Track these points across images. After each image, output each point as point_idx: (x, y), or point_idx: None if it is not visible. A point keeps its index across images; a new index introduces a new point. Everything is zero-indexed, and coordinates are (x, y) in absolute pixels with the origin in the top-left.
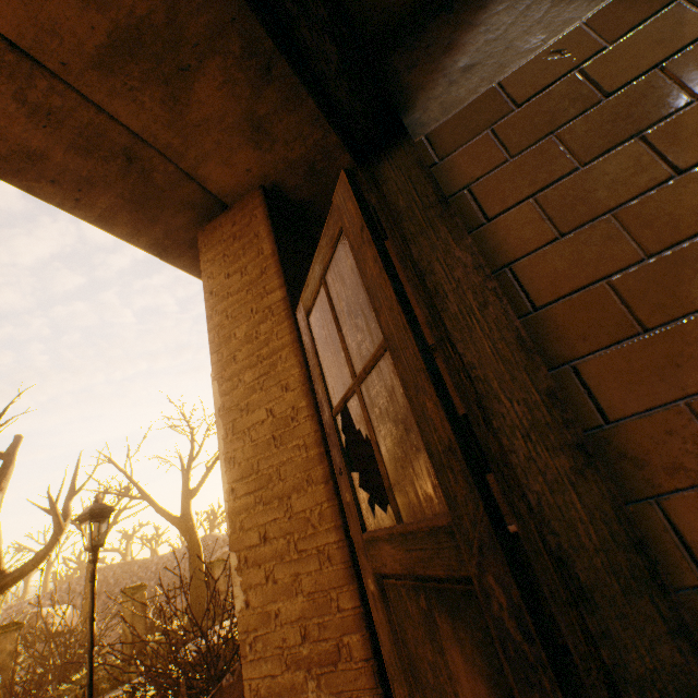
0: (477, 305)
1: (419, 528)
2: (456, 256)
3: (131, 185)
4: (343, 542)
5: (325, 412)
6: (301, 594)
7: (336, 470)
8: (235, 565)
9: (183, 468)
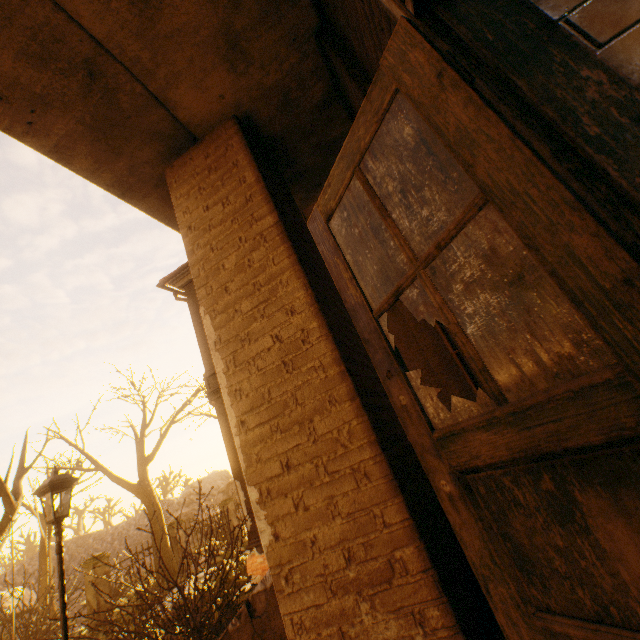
0: (626, 122)
1: (550, 397)
2: (583, 77)
3: (93, 108)
4: (380, 457)
5: (361, 318)
6: (339, 517)
7: (381, 376)
8: (255, 499)
9: (136, 436)
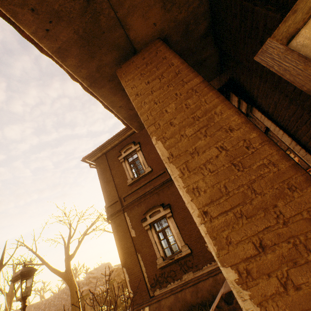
0: None
1: None
2: None
3: (84, 24)
4: None
5: None
6: None
7: None
8: (235, 280)
9: (65, 243)
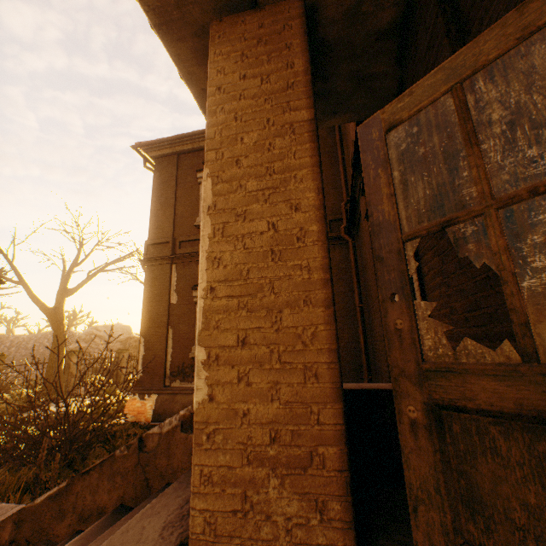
0: None
1: None
2: None
3: None
4: (334, 365)
5: (384, 236)
6: (277, 401)
7: (382, 296)
8: (202, 360)
9: (65, 270)
